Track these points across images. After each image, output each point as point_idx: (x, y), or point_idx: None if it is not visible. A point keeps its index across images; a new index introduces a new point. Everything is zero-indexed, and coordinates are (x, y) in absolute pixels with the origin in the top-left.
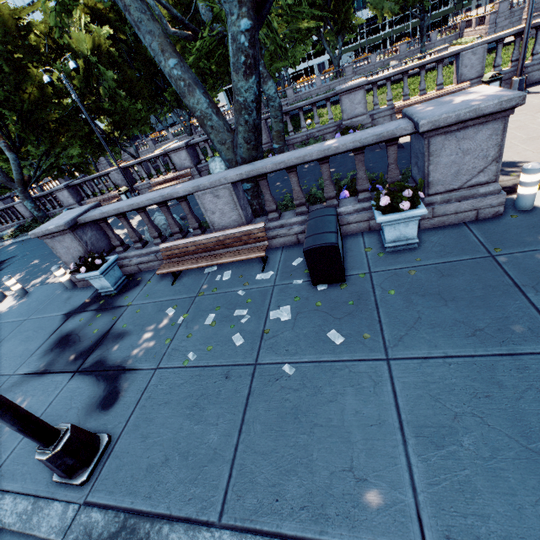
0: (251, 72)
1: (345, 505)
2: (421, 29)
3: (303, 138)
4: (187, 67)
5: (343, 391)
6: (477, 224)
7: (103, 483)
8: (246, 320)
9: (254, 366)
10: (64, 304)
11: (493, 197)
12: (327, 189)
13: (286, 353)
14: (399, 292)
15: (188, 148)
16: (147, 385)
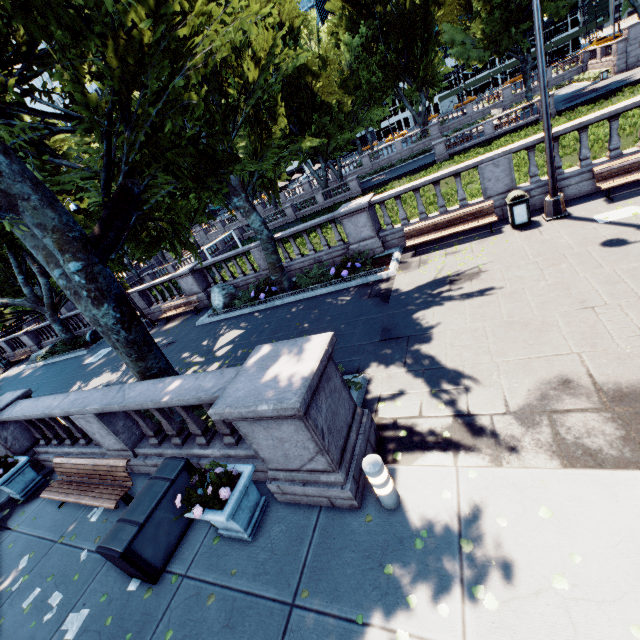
0: (100, 302)
1: None
2: (523, 73)
3: (310, 262)
4: None
5: None
6: (328, 516)
7: None
8: (49, 617)
9: None
10: None
11: (336, 489)
12: (192, 426)
13: None
14: (174, 639)
15: (195, 273)
16: None
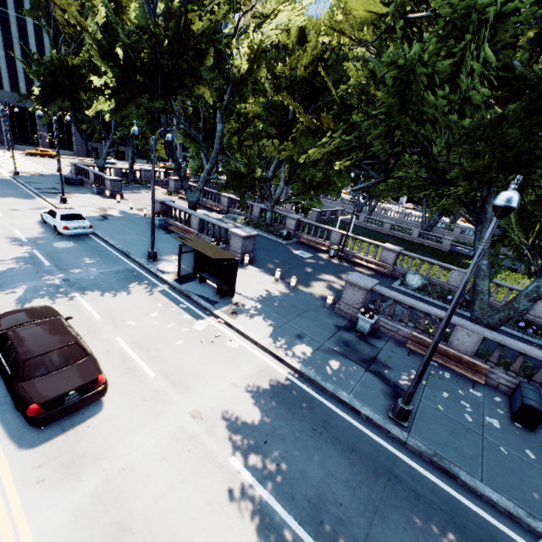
0: (533, 301)
1: (541, 511)
2: None
3: None
4: (490, 267)
5: (536, 478)
6: None
7: (415, 433)
8: (470, 410)
9: (482, 436)
10: (330, 317)
11: None
12: (537, 376)
13: (500, 442)
14: None
15: (397, 254)
16: (418, 404)
